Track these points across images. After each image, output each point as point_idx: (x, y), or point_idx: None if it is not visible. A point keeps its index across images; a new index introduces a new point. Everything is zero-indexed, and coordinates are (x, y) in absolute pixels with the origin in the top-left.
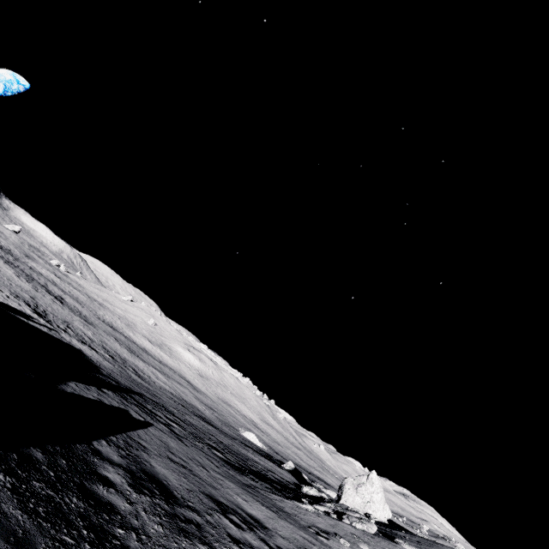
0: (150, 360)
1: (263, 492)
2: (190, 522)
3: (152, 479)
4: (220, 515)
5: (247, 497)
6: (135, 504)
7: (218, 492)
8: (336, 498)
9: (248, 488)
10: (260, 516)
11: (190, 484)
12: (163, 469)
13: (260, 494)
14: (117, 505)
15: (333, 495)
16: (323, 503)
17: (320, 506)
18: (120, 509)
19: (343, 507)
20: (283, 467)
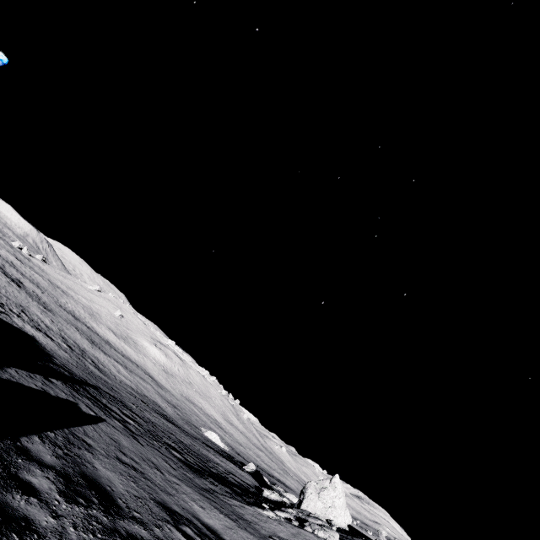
0: (112, 353)
1: (223, 498)
2: (132, 539)
3: (92, 484)
4: (172, 527)
5: (204, 504)
6: (62, 518)
7: (172, 499)
8: (297, 503)
9: (206, 493)
10: (217, 526)
11: (140, 489)
12: (108, 472)
13: (219, 500)
14: (35, 520)
15: (293, 498)
16: (285, 509)
17: (281, 512)
18: (39, 526)
19: (305, 513)
20: (244, 468)
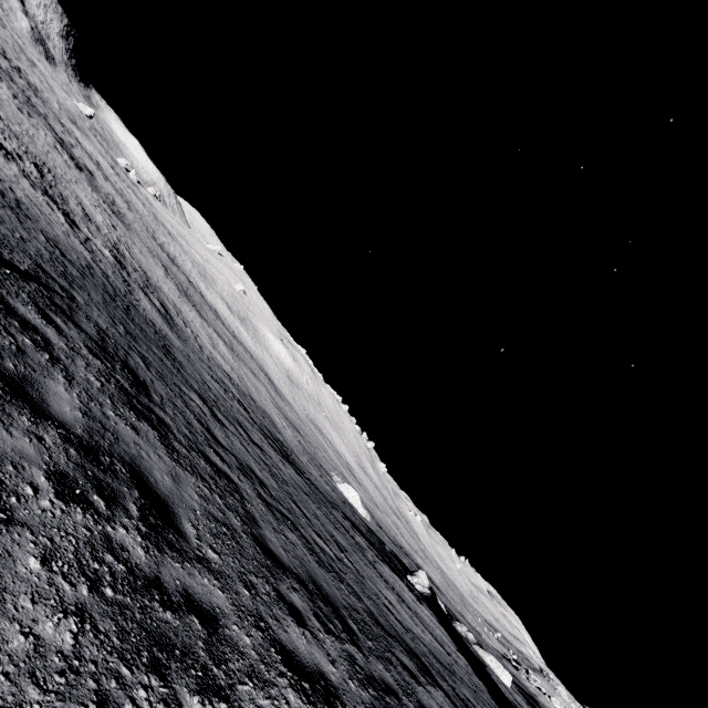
0: (216, 324)
1: None
2: None
3: None
4: None
5: None
6: None
7: None
8: None
9: None
10: None
11: None
12: None
13: None
14: None
15: (497, 668)
16: None
17: None
18: None
19: None
20: (411, 582)
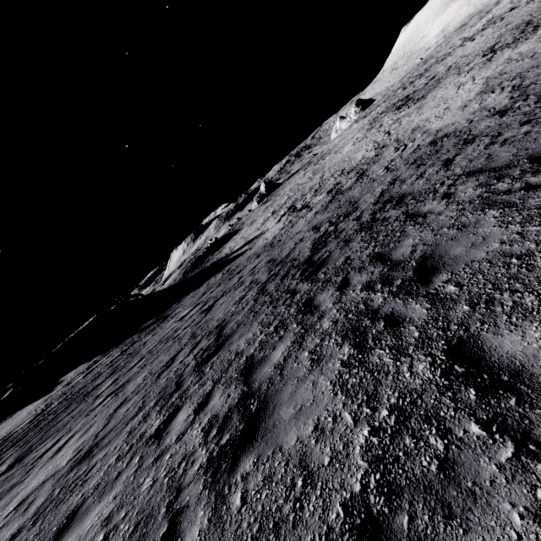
0: None
1: None
2: None
3: None
4: None
5: None
6: None
7: None
8: None
9: None
10: None
11: None
12: None
13: None
14: None
15: None
16: None
17: None
18: None
19: None
20: None
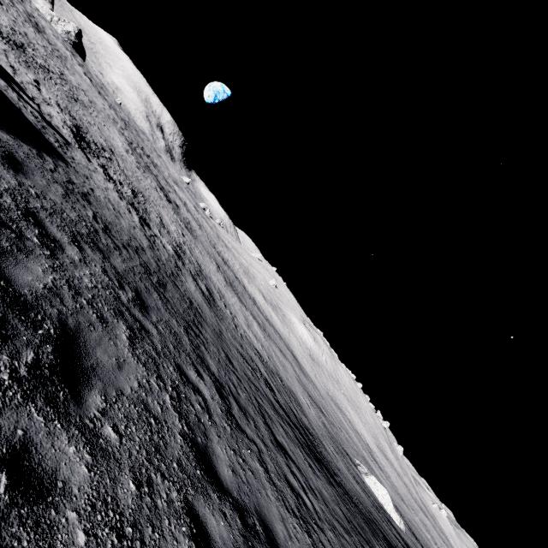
0: (253, 309)
1: None
2: None
3: None
4: None
5: None
6: None
7: None
8: None
9: None
10: None
11: None
12: None
13: None
14: None
15: None
16: None
17: None
18: None
19: None
20: None
